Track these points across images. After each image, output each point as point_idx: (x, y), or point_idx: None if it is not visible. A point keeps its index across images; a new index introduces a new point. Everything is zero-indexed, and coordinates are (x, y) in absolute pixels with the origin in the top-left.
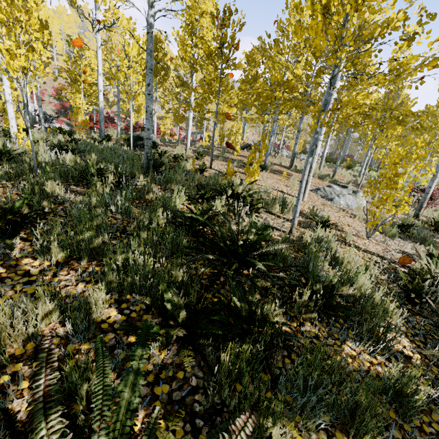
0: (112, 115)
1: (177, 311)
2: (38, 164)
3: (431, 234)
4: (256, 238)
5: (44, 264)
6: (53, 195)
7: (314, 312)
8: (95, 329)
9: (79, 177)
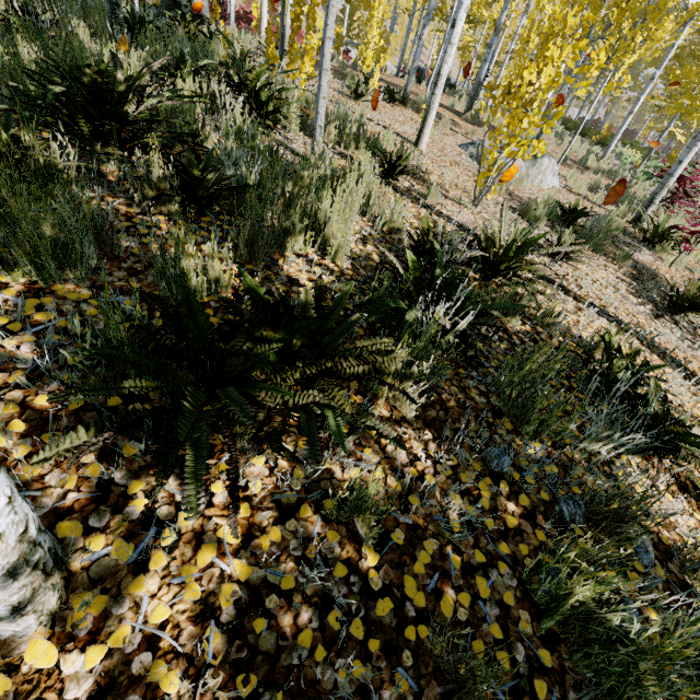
0: None
1: None
2: None
3: (632, 245)
4: (165, 106)
5: None
6: None
7: (173, 201)
8: None
9: None
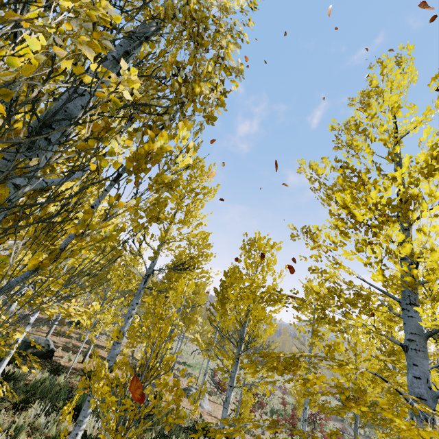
0: None
1: None
2: None
3: None
4: None
5: None
6: None
7: None
8: None
9: None
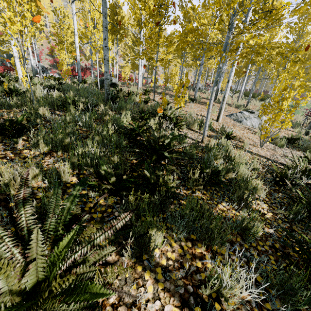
0: (89, 66)
1: (109, 176)
2: (36, 99)
3: None
4: (171, 141)
5: (36, 153)
6: (44, 117)
7: (202, 185)
8: (63, 186)
9: (61, 105)
